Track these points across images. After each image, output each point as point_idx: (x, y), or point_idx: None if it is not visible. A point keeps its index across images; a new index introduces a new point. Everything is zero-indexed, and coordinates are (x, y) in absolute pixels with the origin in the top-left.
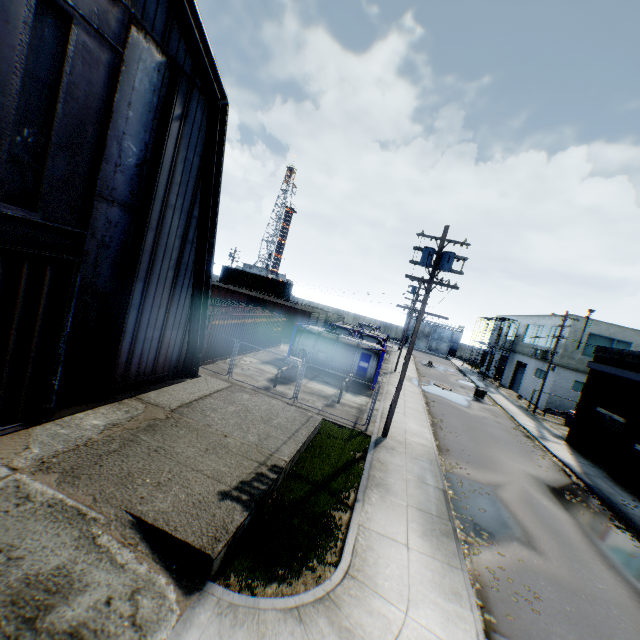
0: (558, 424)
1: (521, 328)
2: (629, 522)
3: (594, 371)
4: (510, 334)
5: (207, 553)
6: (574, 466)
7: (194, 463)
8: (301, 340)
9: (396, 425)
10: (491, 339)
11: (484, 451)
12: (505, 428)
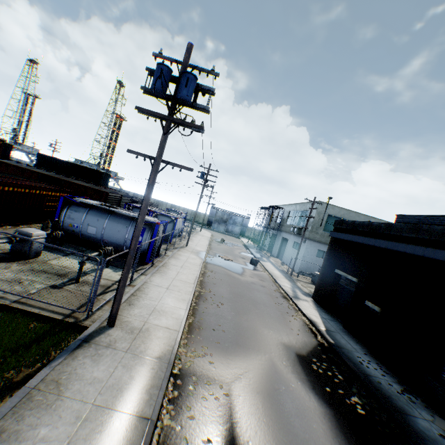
0: (307, 283)
1: (286, 213)
2: (370, 390)
3: (334, 240)
4: (279, 218)
5: None
6: (319, 323)
7: None
8: (68, 213)
9: (145, 304)
10: (266, 222)
11: (242, 321)
12: (268, 291)
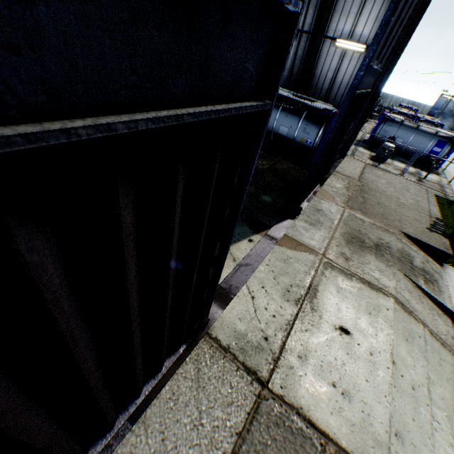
0: None
1: None
2: None
3: None
4: None
5: (447, 253)
6: None
7: (400, 212)
8: (383, 127)
9: None
10: None
11: None
12: None
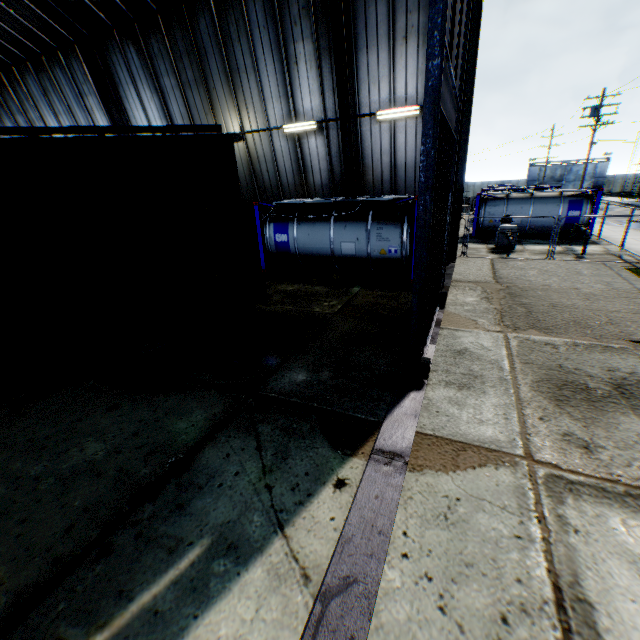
0: None
1: None
2: None
3: None
4: None
5: None
6: None
7: (599, 308)
8: (487, 210)
9: None
10: None
11: None
12: None
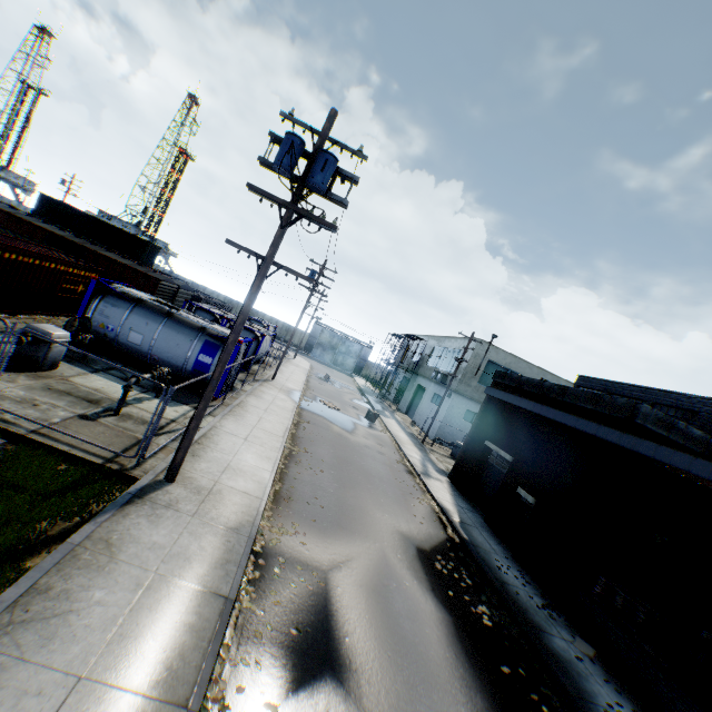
0: (445, 456)
1: (428, 349)
2: (504, 599)
3: (490, 399)
4: (417, 355)
5: None
6: (453, 512)
7: None
8: (102, 306)
9: (216, 457)
10: (397, 358)
11: (348, 497)
12: (388, 461)
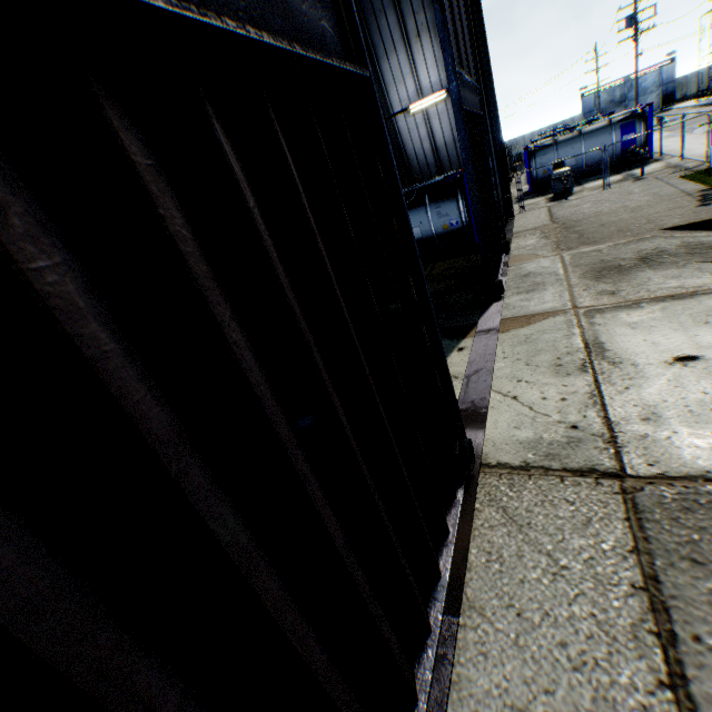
0: None
1: None
2: None
3: None
4: None
5: None
6: None
7: (641, 215)
8: (537, 162)
9: None
10: None
11: None
12: None
